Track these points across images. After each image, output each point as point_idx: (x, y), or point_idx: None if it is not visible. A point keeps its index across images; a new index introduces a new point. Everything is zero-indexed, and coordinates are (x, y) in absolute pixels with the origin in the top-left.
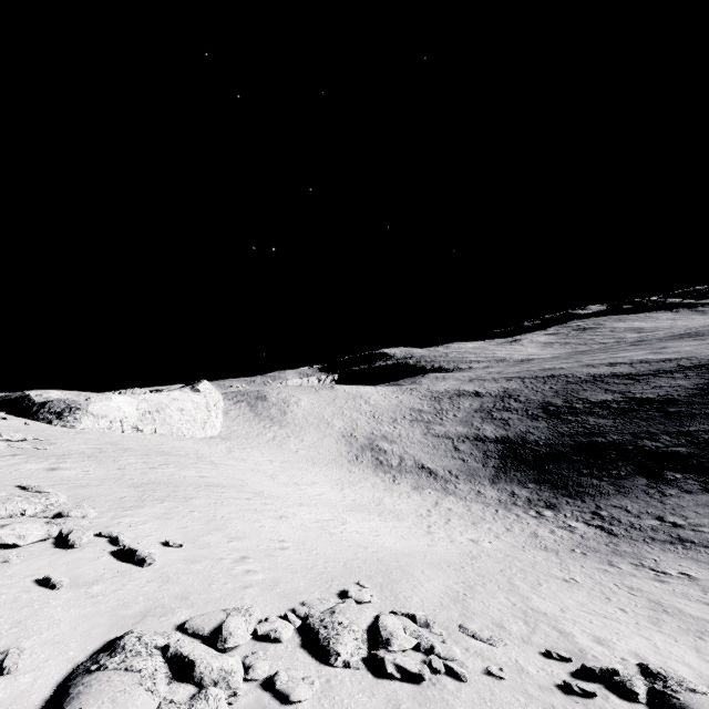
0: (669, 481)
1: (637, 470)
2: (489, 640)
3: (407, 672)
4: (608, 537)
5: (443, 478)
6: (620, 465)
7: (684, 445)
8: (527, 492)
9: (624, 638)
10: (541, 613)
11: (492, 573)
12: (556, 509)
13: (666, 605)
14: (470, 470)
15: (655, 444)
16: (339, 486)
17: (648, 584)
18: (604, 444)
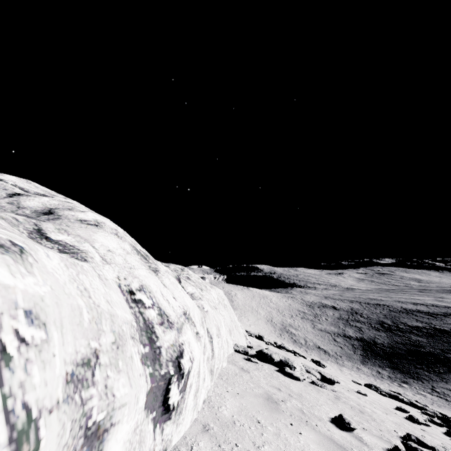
0: None
1: (449, 370)
2: None
3: (442, 414)
4: (447, 402)
5: (333, 356)
6: (439, 366)
7: None
8: (387, 372)
9: None
10: None
11: None
12: (408, 384)
13: None
14: (347, 354)
15: None
16: None
17: None
18: (425, 353)
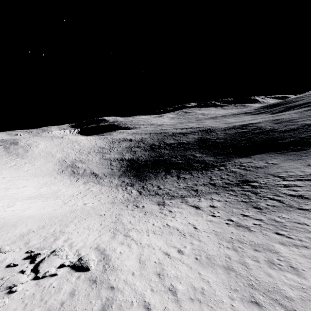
0: (170, 173)
1: (165, 169)
2: (5, 252)
3: None
4: (138, 195)
5: (100, 177)
6: (161, 168)
7: (182, 160)
8: (128, 180)
9: (79, 236)
10: (62, 232)
11: (70, 218)
12: (133, 186)
13: (120, 219)
14: (112, 173)
15: (175, 160)
16: (41, 186)
17: (127, 212)
18: (161, 160)
